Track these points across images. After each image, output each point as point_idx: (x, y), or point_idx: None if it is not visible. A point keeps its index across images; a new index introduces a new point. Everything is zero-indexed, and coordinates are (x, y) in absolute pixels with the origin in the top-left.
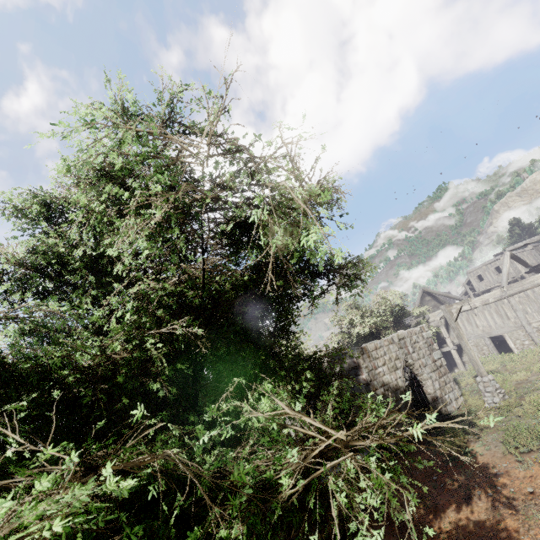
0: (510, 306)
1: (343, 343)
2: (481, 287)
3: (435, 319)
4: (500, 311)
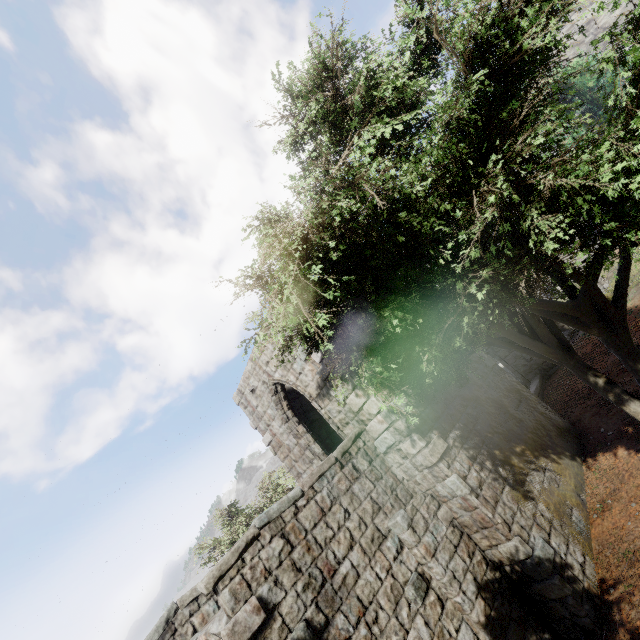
0: None
1: None
2: None
3: None
4: None
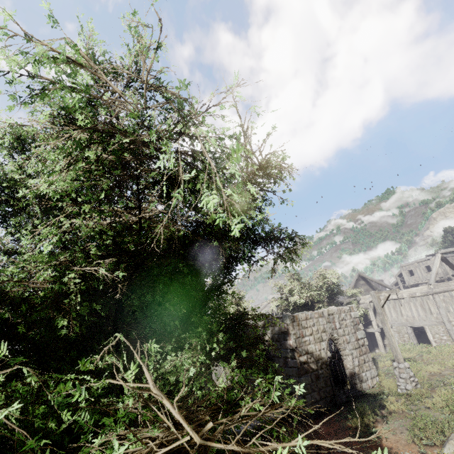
0: (435, 303)
1: (281, 308)
2: (411, 281)
3: (365, 302)
4: (425, 305)
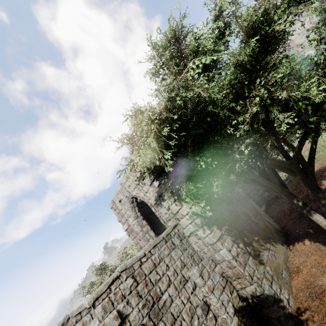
0: None
1: None
2: None
3: None
4: None
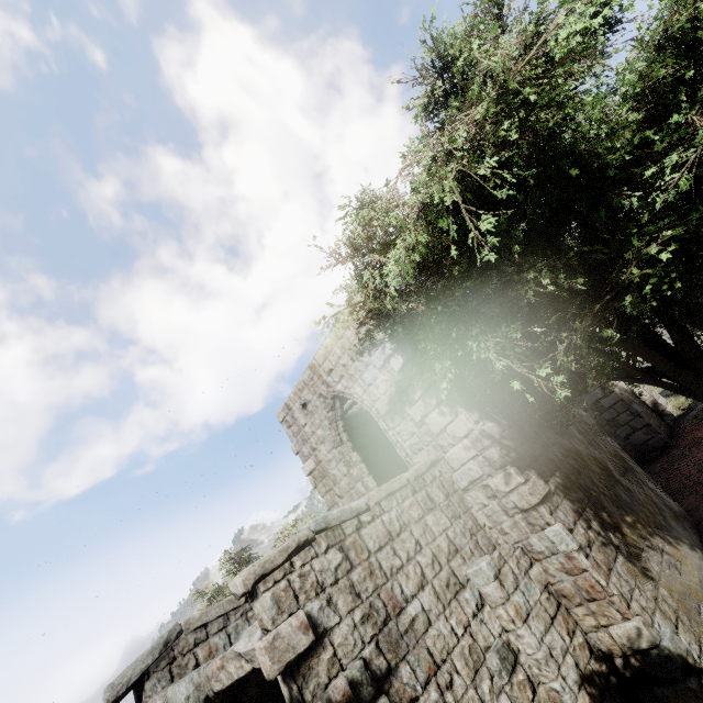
0: None
1: None
2: None
3: None
4: None
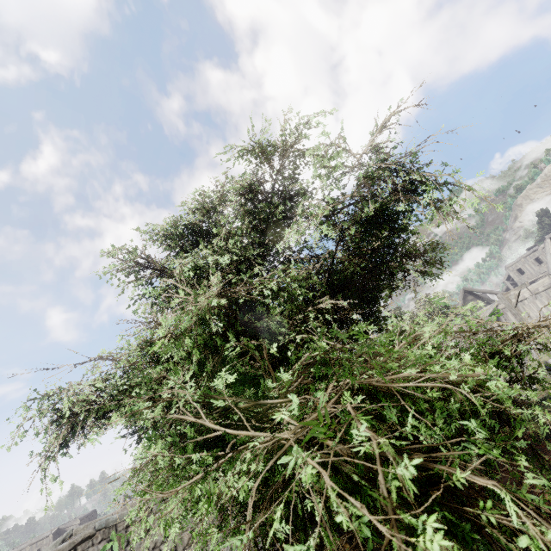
0: None
1: None
2: (523, 280)
3: (485, 315)
4: None
